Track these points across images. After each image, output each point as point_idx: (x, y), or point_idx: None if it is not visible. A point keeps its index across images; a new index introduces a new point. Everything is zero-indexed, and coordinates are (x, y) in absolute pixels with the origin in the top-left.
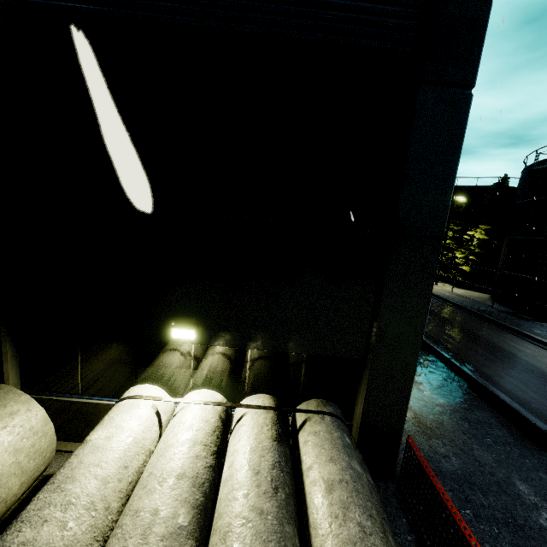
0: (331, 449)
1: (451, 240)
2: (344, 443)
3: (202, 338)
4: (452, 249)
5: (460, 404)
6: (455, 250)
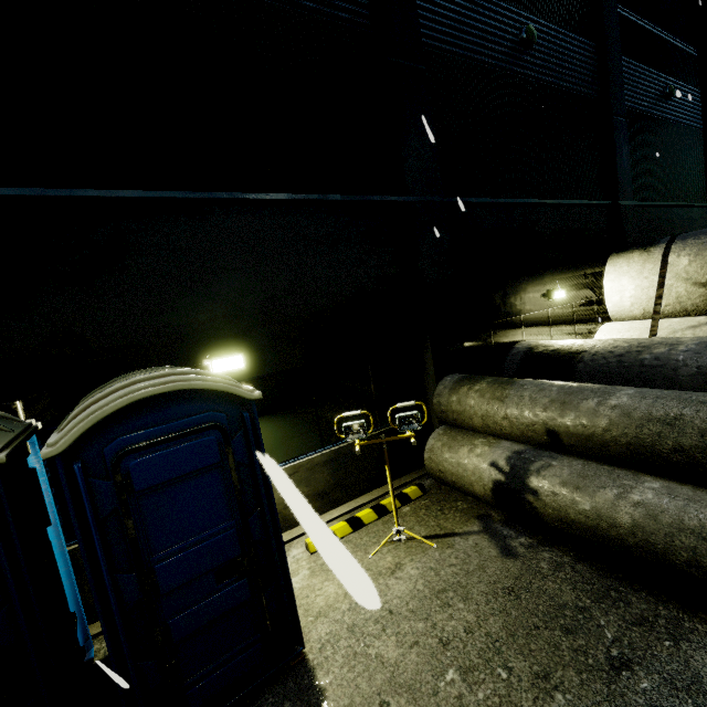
0: None
1: None
2: None
3: None
4: None
5: None
6: None
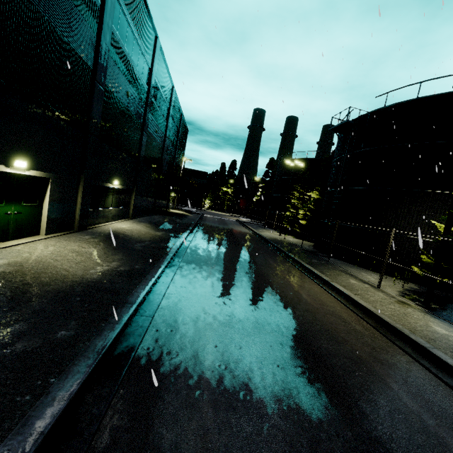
0: None
1: (298, 200)
2: None
3: None
4: (298, 208)
5: (114, 279)
6: (300, 209)
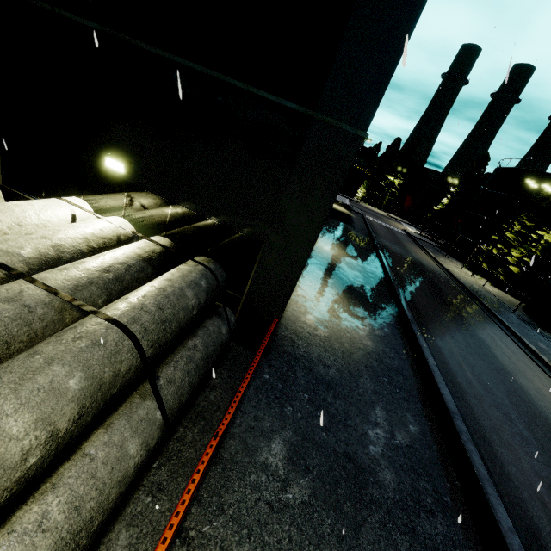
0: (178, 277)
1: (515, 235)
2: (196, 281)
3: (134, 178)
4: (511, 246)
5: (386, 351)
6: (513, 248)
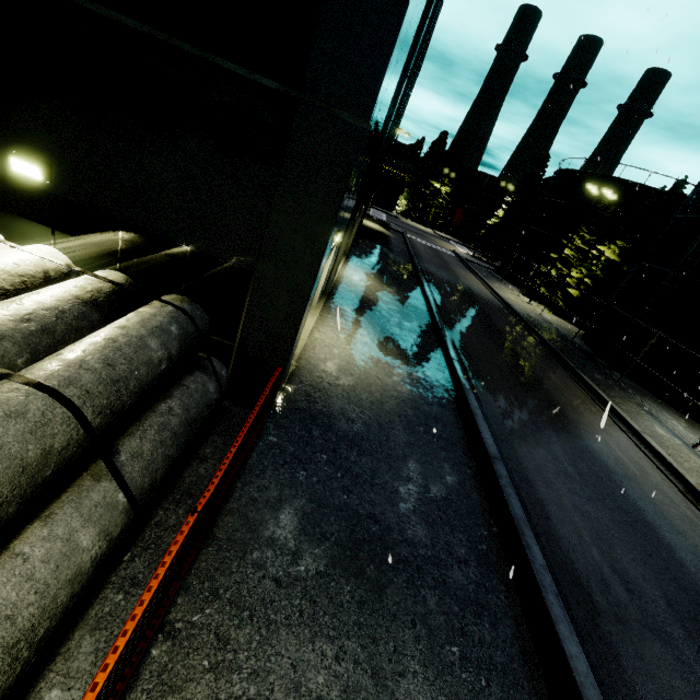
0: (136, 322)
1: (576, 252)
2: (163, 327)
3: (59, 188)
4: (571, 265)
5: (424, 397)
6: (573, 267)
